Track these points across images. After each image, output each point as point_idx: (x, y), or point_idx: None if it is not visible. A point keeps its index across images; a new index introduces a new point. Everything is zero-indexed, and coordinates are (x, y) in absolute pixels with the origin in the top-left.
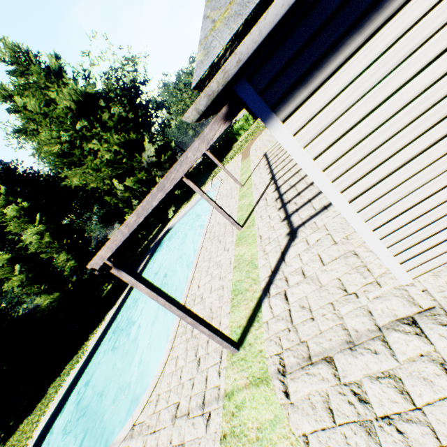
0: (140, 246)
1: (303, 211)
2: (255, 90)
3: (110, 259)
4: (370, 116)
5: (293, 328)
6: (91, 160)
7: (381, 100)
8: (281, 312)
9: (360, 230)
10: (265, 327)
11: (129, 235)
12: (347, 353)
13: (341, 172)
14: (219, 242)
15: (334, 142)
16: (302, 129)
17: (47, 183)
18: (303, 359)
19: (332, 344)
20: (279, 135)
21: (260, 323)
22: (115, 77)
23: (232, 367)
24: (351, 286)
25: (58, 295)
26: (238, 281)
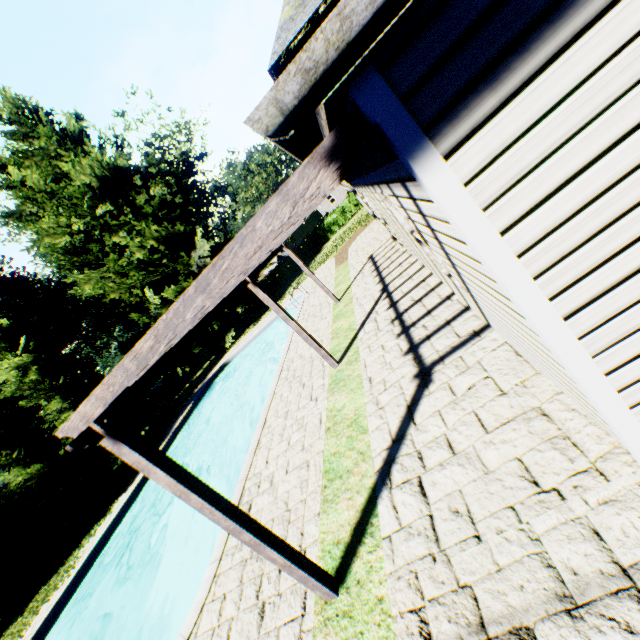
0: (179, 389)
1: (439, 339)
2: (395, 92)
3: (101, 420)
4: (614, 152)
5: (442, 555)
6: (115, 260)
7: (638, 119)
8: (414, 519)
9: (582, 374)
10: (387, 548)
11: (146, 374)
12: (564, 623)
13: (552, 261)
14: (302, 385)
15: (543, 200)
16: (482, 173)
17: (45, 291)
18: (469, 628)
19: (526, 599)
20: (436, 183)
21: (377, 538)
22: (160, 148)
23: (326, 631)
24: (547, 474)
25: (39, 468)
26: (334, 455)
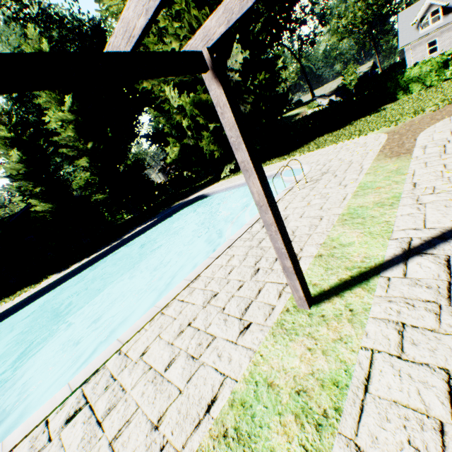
0: (187, 185)
1: None
2: None
3: None
4: None
5: None
6: (155, 45)
7: None
8: None
9: None
10: None
11: None
12: None
13: None
14: None
15: None
16: None
17: None
18: None
19: None
20: None
21: None
22: None
23: None
24: None
25: (51, 206)
26: None
